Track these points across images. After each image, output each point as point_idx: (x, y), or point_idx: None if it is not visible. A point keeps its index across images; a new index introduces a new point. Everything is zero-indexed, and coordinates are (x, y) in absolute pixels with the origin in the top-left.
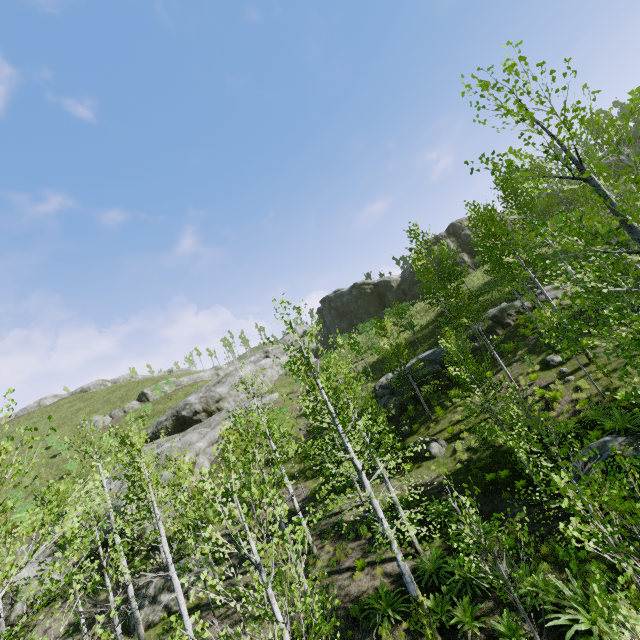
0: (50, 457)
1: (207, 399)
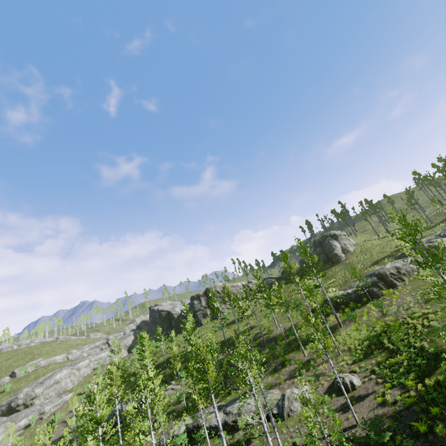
0: None
1: (27, 397)
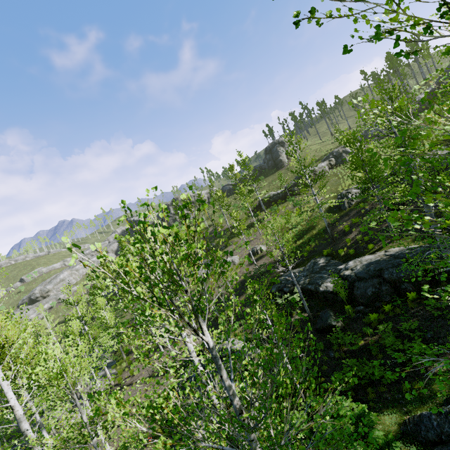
0: None
1: (42, 292)
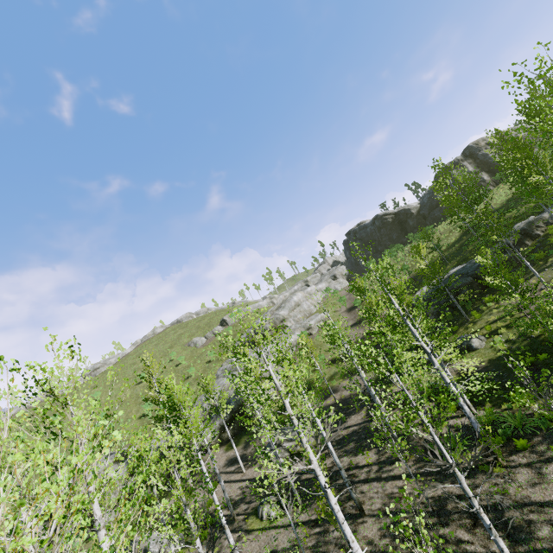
0: (175, 366)
1: (274, 320)
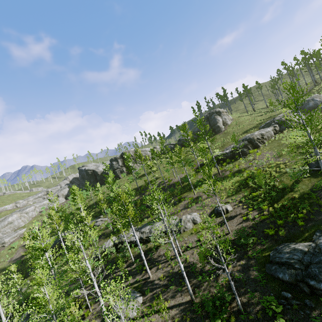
0: None
1: None
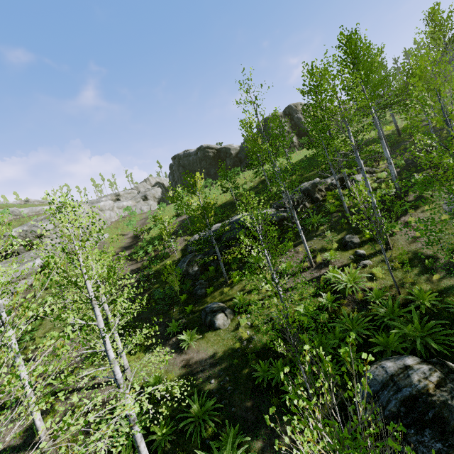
0: None
1: (27, 233)
